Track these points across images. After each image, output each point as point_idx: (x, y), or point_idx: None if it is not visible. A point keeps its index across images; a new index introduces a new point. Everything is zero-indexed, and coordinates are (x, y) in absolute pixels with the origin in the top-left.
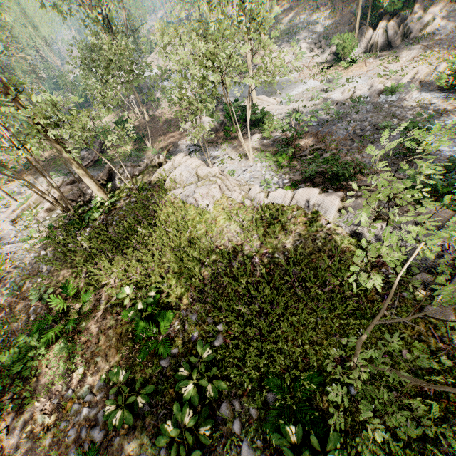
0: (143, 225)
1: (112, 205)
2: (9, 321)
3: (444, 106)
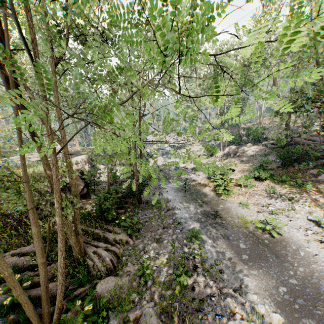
0: None
1: None
2: None
3: (199, 179)
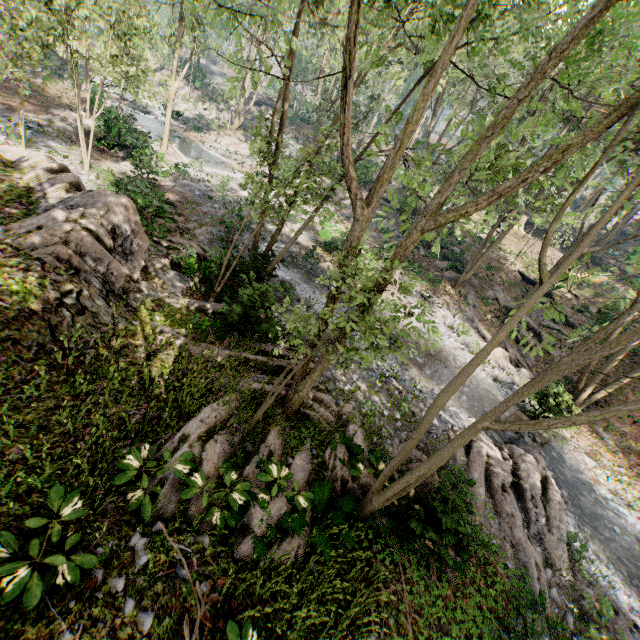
0: None
1: None
2: None
3: (304, 243)
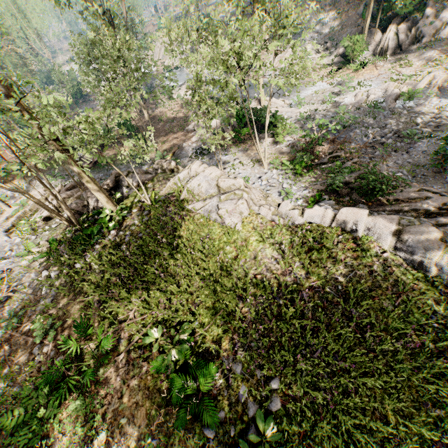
0: (161, 244)
1: (122, 218)
2: (9, 364)
3: None
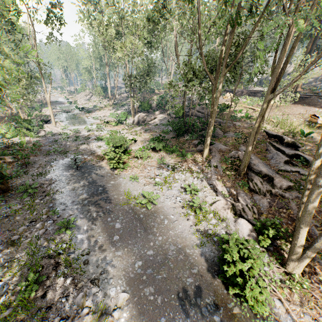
0: None
1: None
2: None
3: (100, 151)
